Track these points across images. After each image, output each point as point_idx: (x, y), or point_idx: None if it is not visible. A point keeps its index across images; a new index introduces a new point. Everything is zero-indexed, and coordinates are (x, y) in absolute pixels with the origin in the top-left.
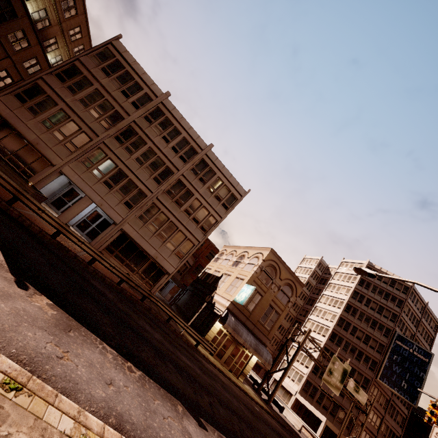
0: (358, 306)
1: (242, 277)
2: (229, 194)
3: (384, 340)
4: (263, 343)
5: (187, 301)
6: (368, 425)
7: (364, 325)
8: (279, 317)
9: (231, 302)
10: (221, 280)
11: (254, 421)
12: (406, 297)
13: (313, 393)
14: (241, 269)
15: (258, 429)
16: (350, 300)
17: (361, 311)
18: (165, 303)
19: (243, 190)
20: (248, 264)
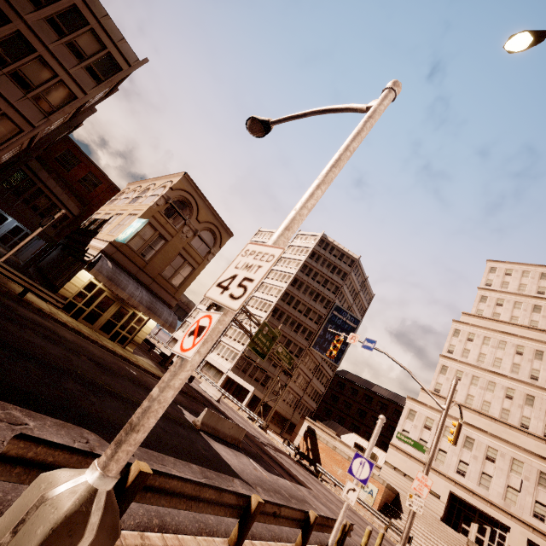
0: (305, 279)
1: (136, 212)
2: (103, 53)
3: (323, 312)
4: (167, 303)
5: (53, 258)
6: (296, 389)
7: (307, 298)
8: (194, 272)
9: (110, 243)
10: (108, 222)
11: (91, 372)
12: (351, 270)
13: (246, 369)
14: (139, 204)
15: (87, 378)
16: (298, 274)
17: (307, 285)
18: (11, 261)
19: (133, 56)
20: (149, 196)
